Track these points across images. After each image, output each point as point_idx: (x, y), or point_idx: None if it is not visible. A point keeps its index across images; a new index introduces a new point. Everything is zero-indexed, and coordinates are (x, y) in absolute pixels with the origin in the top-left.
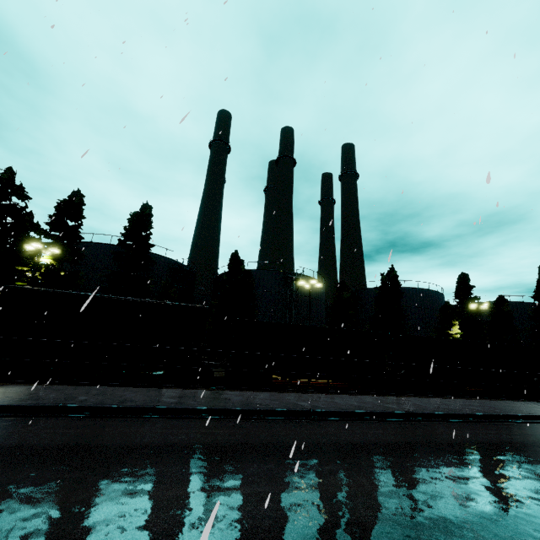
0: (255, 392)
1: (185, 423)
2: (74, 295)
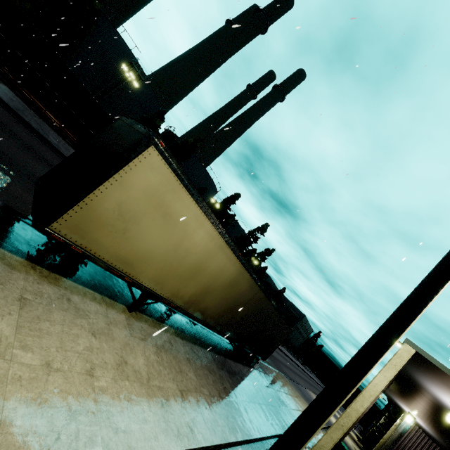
0: None
1: None
2: None
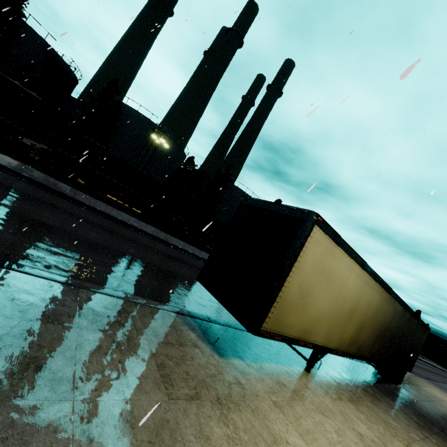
0: (49, 177)
1: None
2: None
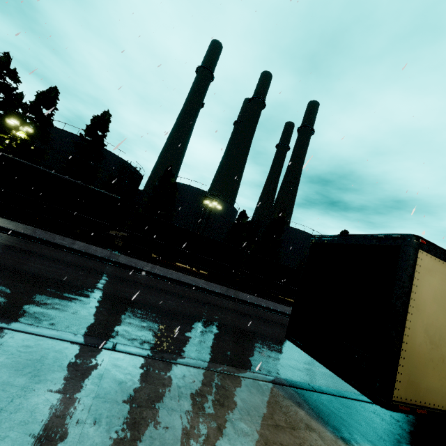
0: (130, 258)
1: (57, 251)
2: (27, 165)
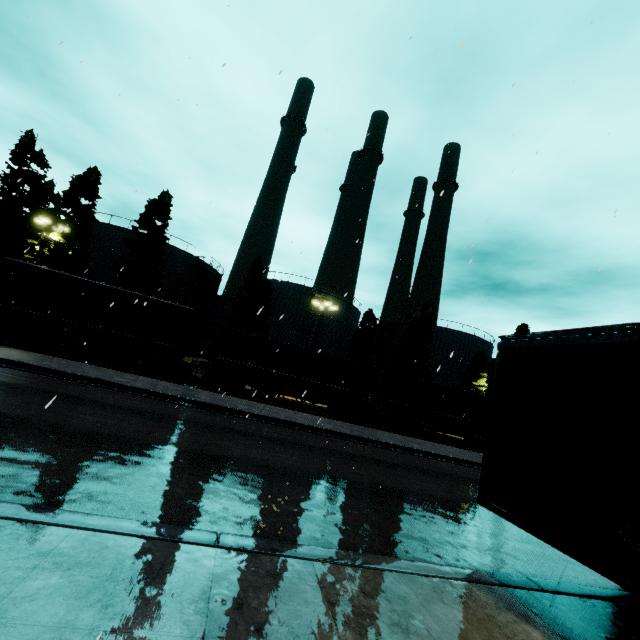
0: (216, 393)
1: (115, 393)
2: (65, 277)
